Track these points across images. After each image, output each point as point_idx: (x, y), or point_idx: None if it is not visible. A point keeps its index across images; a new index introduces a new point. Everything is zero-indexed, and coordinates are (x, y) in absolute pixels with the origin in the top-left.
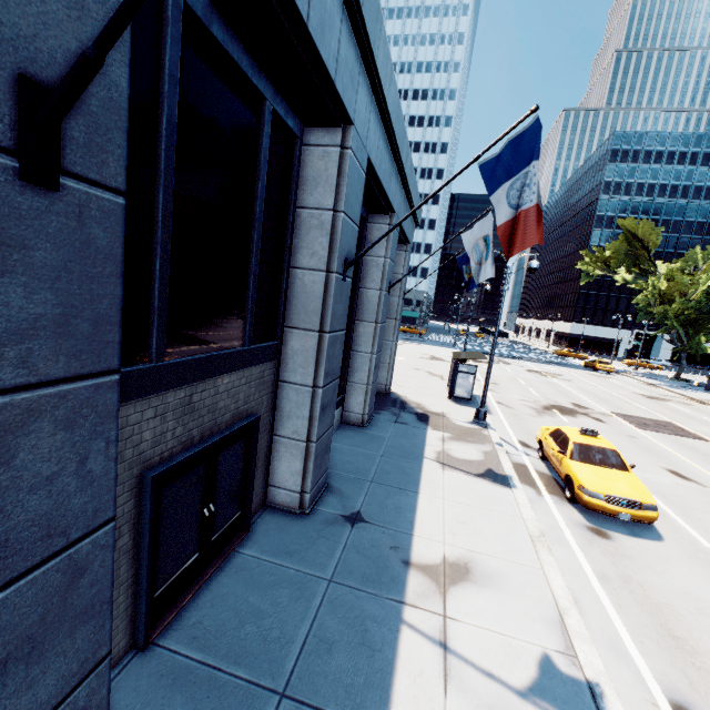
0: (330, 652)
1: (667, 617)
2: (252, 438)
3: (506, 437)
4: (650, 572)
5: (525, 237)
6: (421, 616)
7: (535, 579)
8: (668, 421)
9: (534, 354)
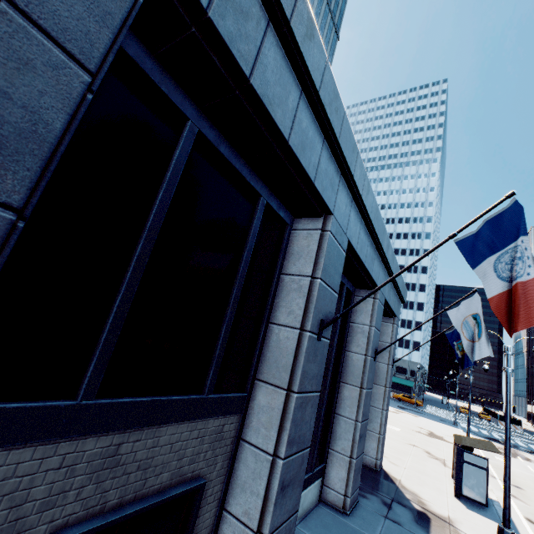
0: None
1: None
2: (191, 511)
3: None
4: None
5: (529, 312)
6: None
7: None
8: None
9: None
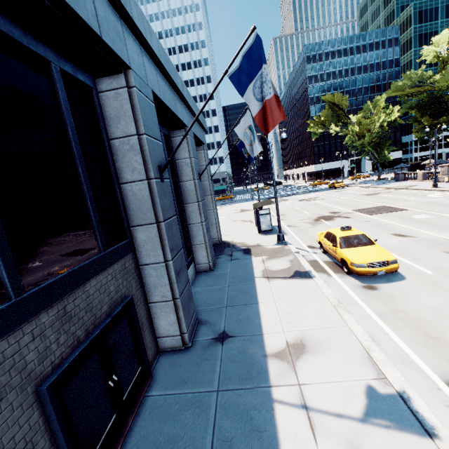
0: (231, 448)
1: (425, 327)
2: (131, 314)
3: (299, 246)
4: (406, 302)
5: (273, 118)
6: (284, 391)
7: (345, 334)
8: (383, 205)
9: (299, 189)
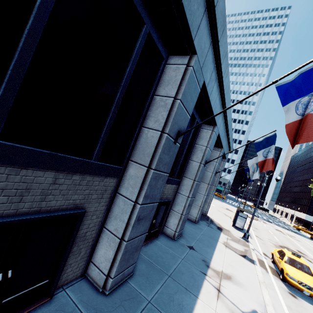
0: (182, 274)
1: None
2: (167, 206)
3: (256, 249)
4: None
5: (267, 167)
6: (211, 280)
7: (257, 292)
8: None
9: (281, 223)
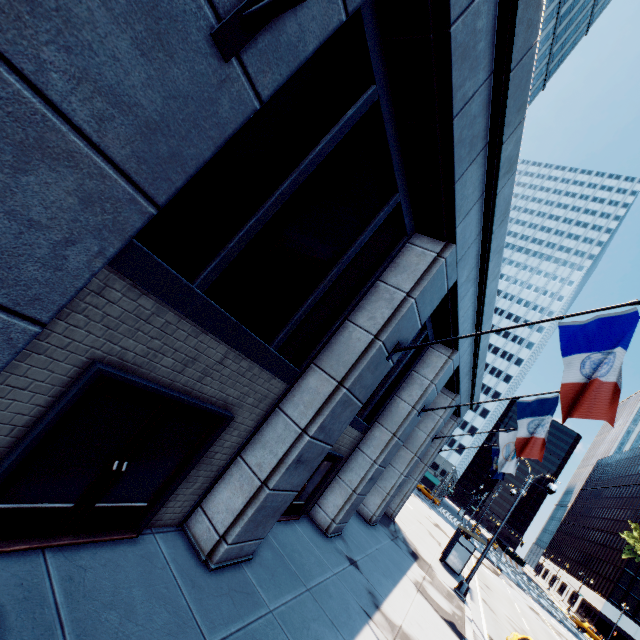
0: (330, 597)
1: None
2: (333, 466)
3: (478, 623)
4: None
5: (531, 451)
6: (378, 631)
7: None
8: None
9: (546, 602)
